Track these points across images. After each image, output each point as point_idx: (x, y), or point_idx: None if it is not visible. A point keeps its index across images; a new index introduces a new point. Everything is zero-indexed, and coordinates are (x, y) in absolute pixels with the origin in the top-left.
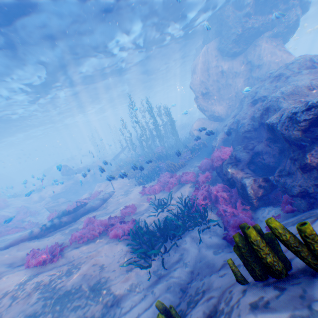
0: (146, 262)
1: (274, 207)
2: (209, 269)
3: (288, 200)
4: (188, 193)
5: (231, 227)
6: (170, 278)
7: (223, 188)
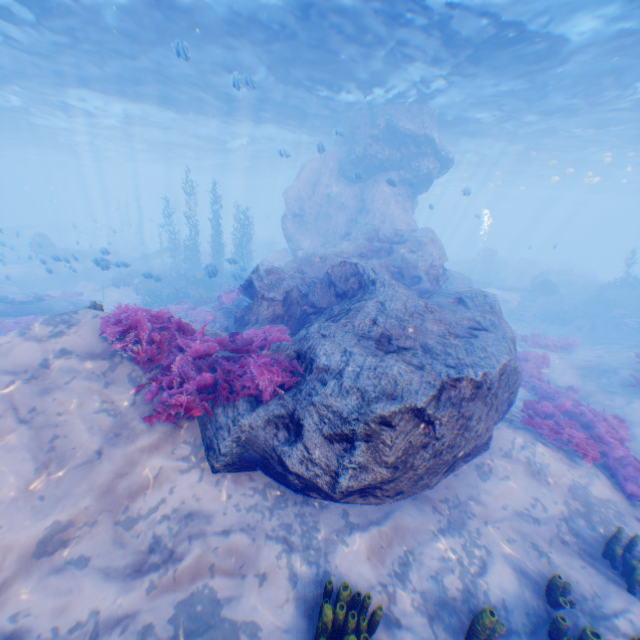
0: None
1: None
2: None
3: None
4: None
5: None
6: None
7: None
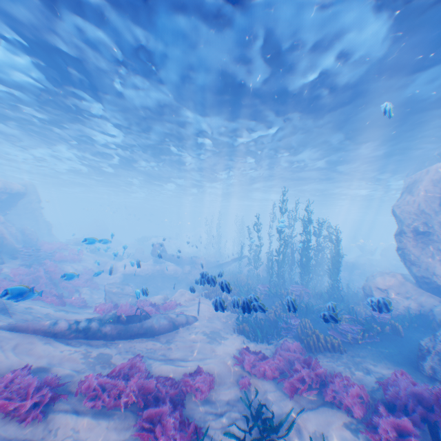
0: None
1: None
2: None
3: None
4: (337, 440)
5: None
6: None
7: None
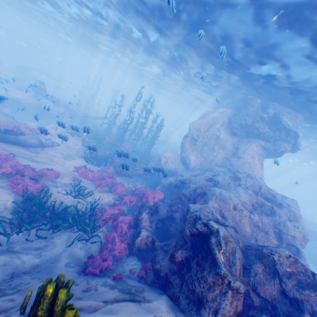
0: (13, 230)
1: (140, 264)
2: (48, 274)
3: (148, 268)
4: (107, 201)
5: (98, 255)
6: (16, 258)
7: (129, 220)
